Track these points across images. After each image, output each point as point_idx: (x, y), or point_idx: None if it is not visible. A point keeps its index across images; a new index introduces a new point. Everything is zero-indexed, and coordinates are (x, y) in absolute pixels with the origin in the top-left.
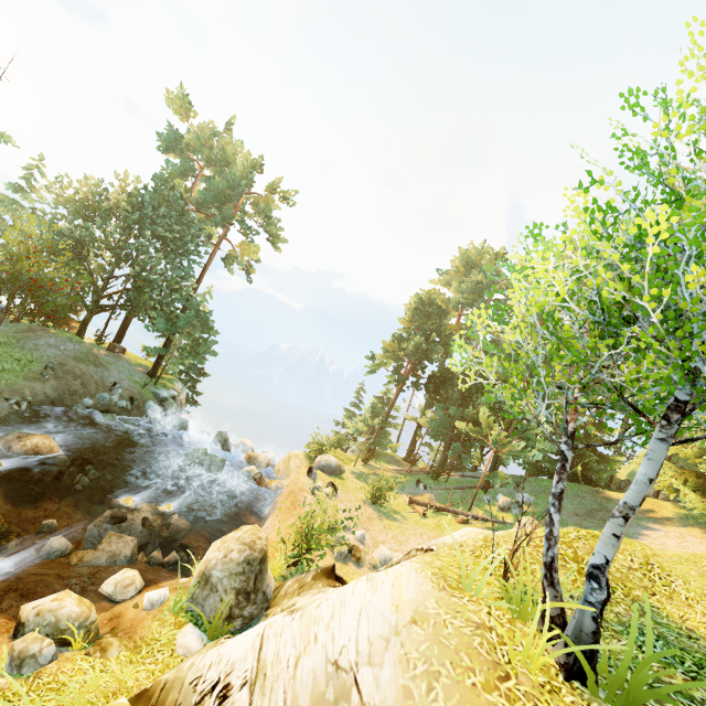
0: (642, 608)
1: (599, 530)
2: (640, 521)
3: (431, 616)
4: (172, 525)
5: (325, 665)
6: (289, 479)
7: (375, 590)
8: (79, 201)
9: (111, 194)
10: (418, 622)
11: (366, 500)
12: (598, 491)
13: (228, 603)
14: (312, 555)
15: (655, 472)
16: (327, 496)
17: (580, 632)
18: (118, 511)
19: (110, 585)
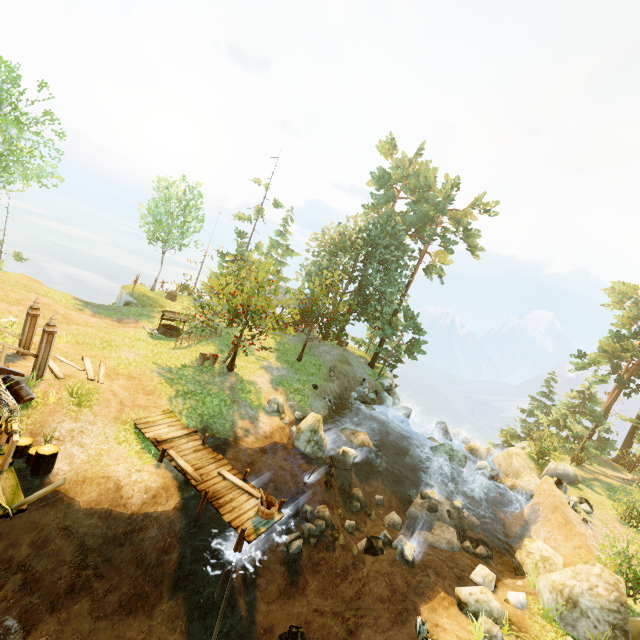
0: None
1: None
2: None
3: None
4: (467, 519)
5: None
6: (522, 479)
7: None
8: (331, 243)
9: (353, 236)
10: None
11: (619, 519)
12: None
13: (602, 632)
14: (632, 591)
15: None
16: (585, 513)
17: None
18: (430, 501)
19: (479, 576)
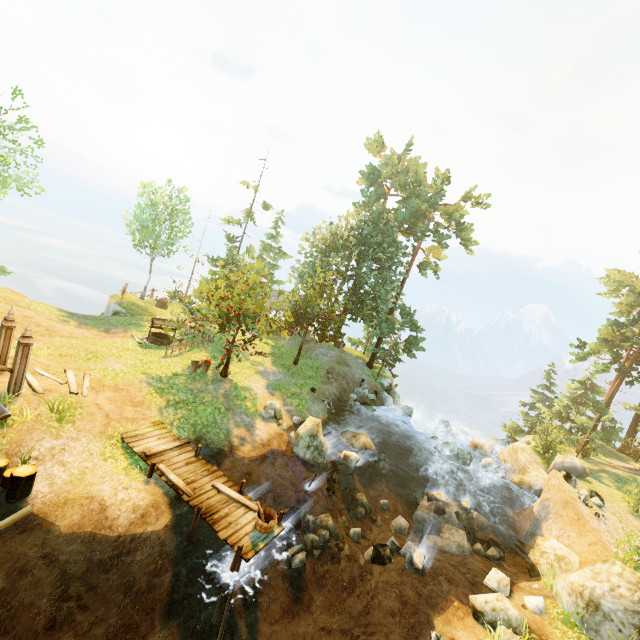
0: None
1: None
2: None
3: None
4: (476, 520)
5: None
6: (529, 475)
7: None
8: (323, 243)
9: (345, 235)
10: None
11: (631, 511)
12: None
13: (628, 636)
14: None
15: None
16: (596, 507)
17: None
18: (437, 503)
19: (493, 581)
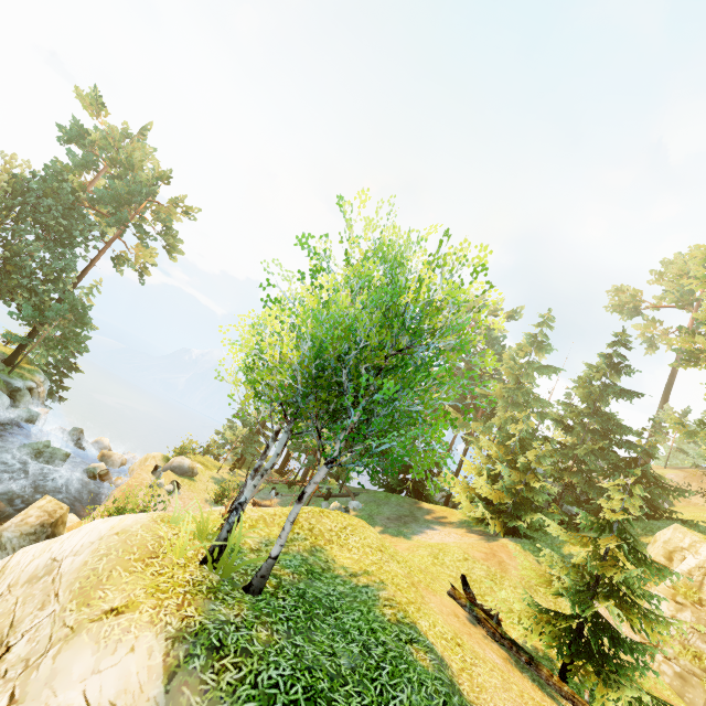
0: (314, 549)
1: (396, 529)
2: (431, 524)
3: (132, 531)
4: None
5: (47, 561)
6: None
7: (106, 521)
8: None
9: None
10: (120, 534)
11: (210, 500)
12: (417, 502)
13: None
14: None
15: (281, 450)
16: (166, 492)
17: (219, 539)
18: None
19: None
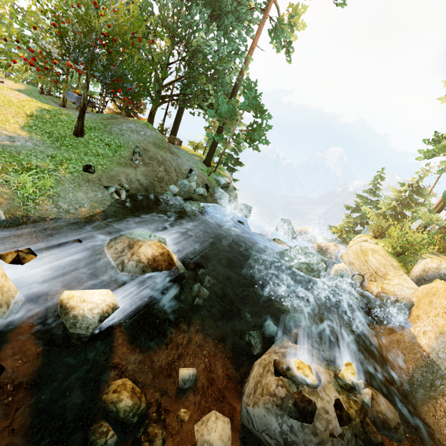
0: None
1: None
2: None
3: None
4: (372, 411)
5: None
6: (389, 283)
7: None
8: None
9: None
10: None
11: None
12: None
13: None
14: None
15: None
16: None
17: None
18: (298, 392)
19: None
